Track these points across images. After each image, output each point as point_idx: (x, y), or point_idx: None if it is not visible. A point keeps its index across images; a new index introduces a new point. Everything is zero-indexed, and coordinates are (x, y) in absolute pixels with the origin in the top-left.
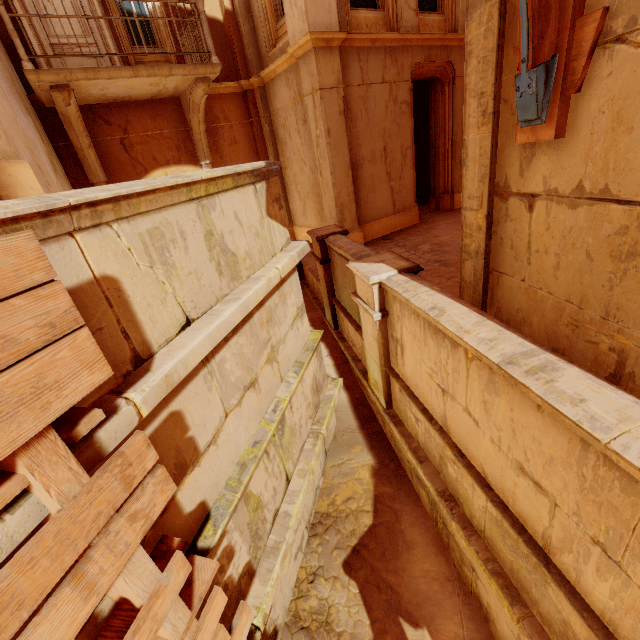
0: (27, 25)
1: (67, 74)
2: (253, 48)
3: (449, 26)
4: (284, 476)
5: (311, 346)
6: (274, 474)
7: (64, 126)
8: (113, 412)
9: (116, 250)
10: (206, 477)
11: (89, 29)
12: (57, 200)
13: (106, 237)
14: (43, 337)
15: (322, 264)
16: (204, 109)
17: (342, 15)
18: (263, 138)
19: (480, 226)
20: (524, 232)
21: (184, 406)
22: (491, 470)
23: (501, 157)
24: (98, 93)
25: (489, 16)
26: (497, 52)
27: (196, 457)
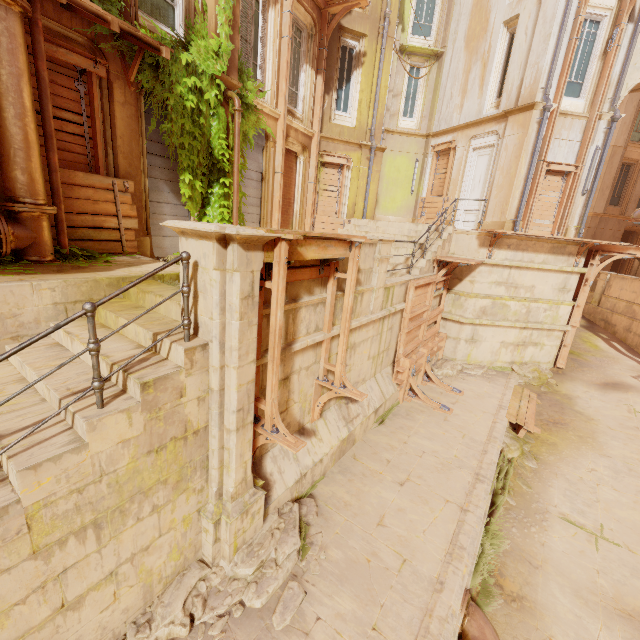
0: None
1: None
2: None
3: None
4: None
5: None
6: None
7: None
8: None
9: None
10: None
11: None
12: None
13: None
14: None
15: None
16: None
17: (604, 208)
18: None
19: (636, 266)
20: None
21: None
22: (627, 297)
23: None
24: None
25: None
26: None
27: None
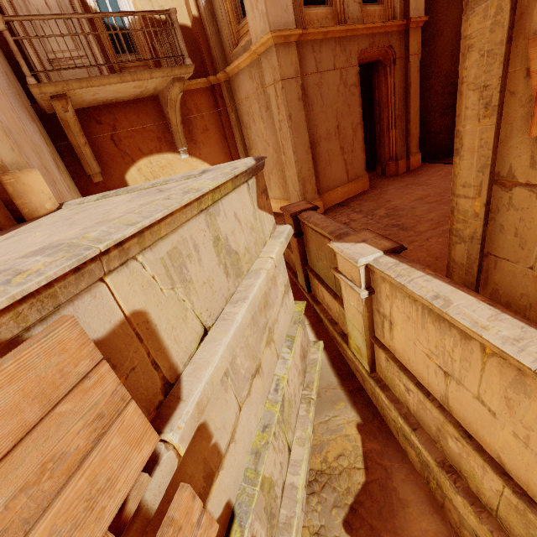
0: (28, 45)
1: (64, 85)
2: (218, 48)
3: (389, 14)
4: (286, 448)
5: (298, 318)
6: (279, 450)
7: (63, 129)
8: (155, 463)
9: (142, 282)
10: (228, 476)
11: (79, 44)
12: (87, 250)
13: (132, 271)
14: (92, 435)
15: (296, 237)
16: (180, 104)
17: (297, 13)
18: (230, 124)
19: (477, 213)
20: (534, 222)
21: (207, 415)
22: (511, 461)
23: (504, 147)
24: (90, 98)
25: (498, 9)
26: (506, 45)
27: (219, 461)
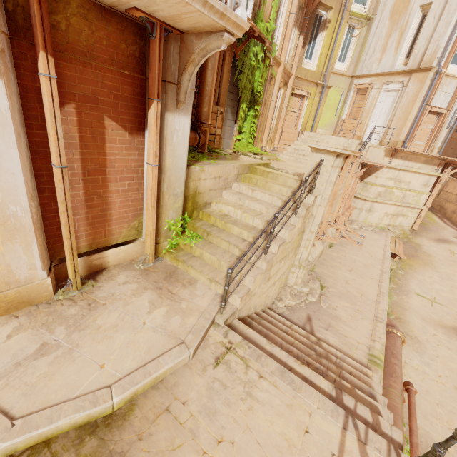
0: None
1: None
2: None
3: None
4: None
5: None
6: None
7: None
8: None
9: None
10: None
11: None
12: None
13: None
14: None
15: None
16: None
17: (452, 134)
18: None
19: None
20: None
21: None
22: None
23: None
24: None
25: None
26: None
27: None
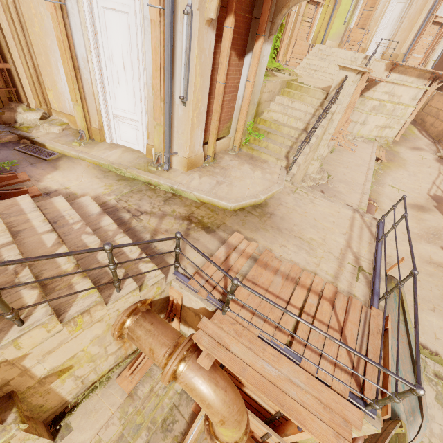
0: None
1: None
2: None
3: None
4: None
5: None
6: None
7: None
8: None
9: None
10: None
11: None
12: None
13: None
14: None
15: None
16: None
17: None
18: None
19: None
20: None
21: None
22: (439, 106)
23: None
24: None
25: None
26: None
27: None
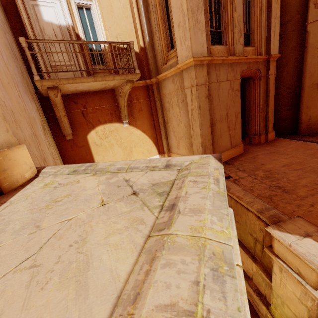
0: (39, 56)
1: (58, 81)
2: (154, 64)
3: (257, 52)
4: None
5: None
6: None
7: (52, 106)
8: None
9: None
10: None
11: (71, 58)
12: None
13: None
14: None
15: None
16: (127, 95)
17: (208, 48)
18: (156, 107)
19: None
20: None
21: None
22: None
23: None
24: (73, 89)
25: None
26: None
27: None
